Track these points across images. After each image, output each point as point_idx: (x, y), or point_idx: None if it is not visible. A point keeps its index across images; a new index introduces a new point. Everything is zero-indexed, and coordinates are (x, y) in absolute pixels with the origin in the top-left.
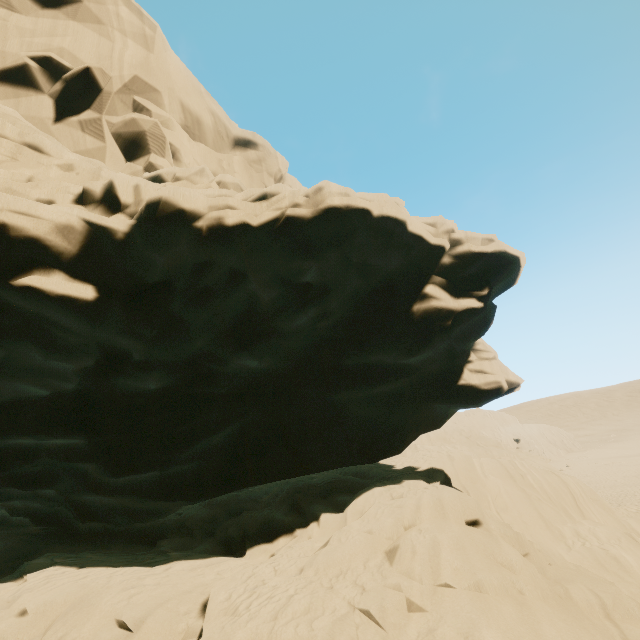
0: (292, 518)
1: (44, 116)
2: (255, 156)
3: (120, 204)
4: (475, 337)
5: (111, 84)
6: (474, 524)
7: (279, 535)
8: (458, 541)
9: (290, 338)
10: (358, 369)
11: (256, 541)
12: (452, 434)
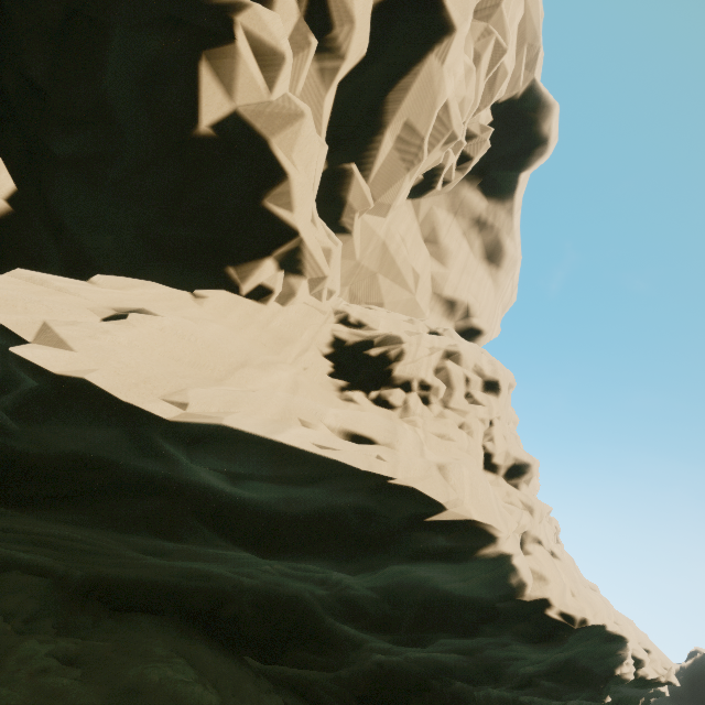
0: None
1: None
2: None
3: None
4: None
5: (485, 339)
6: None
7: None
8: None
9: None
10: None
11: None
12: None
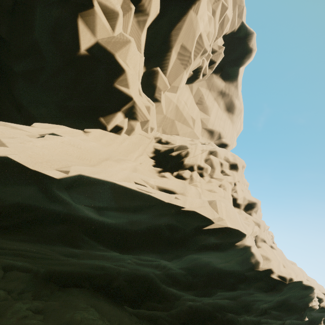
0: None
1: None
2: None
3: None
4: None
5: (229, 148)
6: None
7: None
8: None
9: None
10: None
11: None
12: None
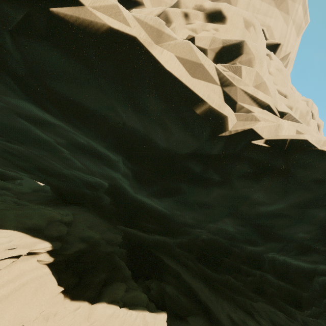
0: None
1: None
2: None
3: None
4: None
5: (279, 54)
6: None
7: None
8: None
9: None
10: None
11: None
12: None
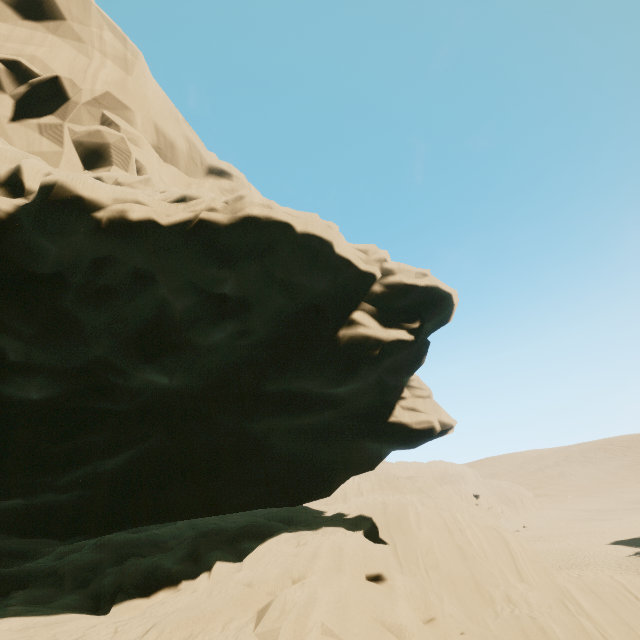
0: (182, 567)
1: (0, 114)
2: (228, 186)
3: (24, 189)
4: (408, 372)
5: (80, 95)
6: (377, 579)
7: (160, 588)
8: (341, 598)
9: (206, 355)
10: (280, 395)
11: (130, 595)
12: (405, 484)
